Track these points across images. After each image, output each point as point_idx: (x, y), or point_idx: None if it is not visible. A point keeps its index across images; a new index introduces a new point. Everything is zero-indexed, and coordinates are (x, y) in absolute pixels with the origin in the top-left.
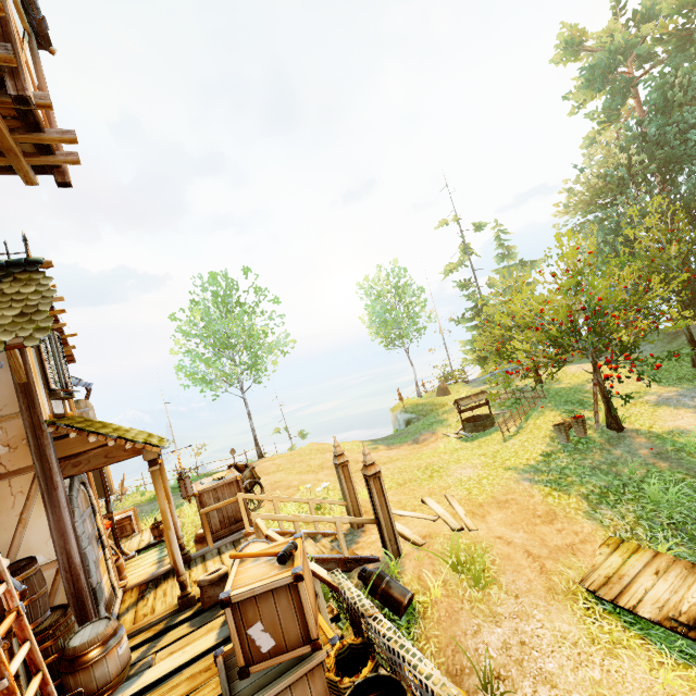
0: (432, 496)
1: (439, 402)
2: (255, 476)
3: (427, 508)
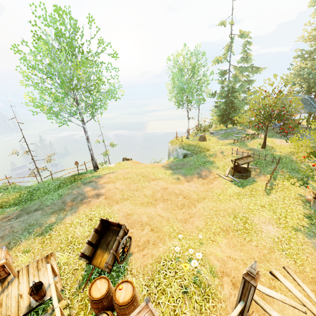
0: (270, 263)
1: (204, 147)
2: (125, 231)
3: (285, 288)
